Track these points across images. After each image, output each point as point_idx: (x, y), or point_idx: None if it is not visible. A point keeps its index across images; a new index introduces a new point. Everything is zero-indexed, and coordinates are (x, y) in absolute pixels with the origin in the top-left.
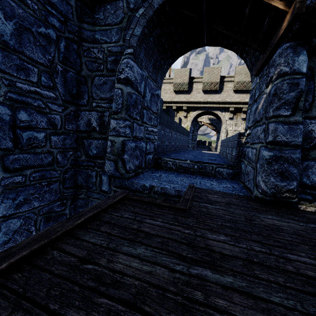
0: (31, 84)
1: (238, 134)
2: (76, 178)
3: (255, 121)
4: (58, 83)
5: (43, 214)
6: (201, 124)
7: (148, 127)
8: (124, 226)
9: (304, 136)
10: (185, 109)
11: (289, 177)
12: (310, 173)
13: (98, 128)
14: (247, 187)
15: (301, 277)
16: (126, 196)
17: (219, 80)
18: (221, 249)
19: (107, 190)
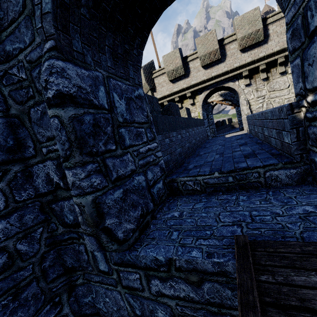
0: None
1: (287, 107)
2: (63, 260)
3: None
4: None
5: None
6: (213, 104)
7: (139, 148)
8: None
9: None
10: (190, 96)
11: None
12: None
13: (62, 183)
14: None
15: None
16: None
17: (218, 46)
18: None
19: (108, 270)
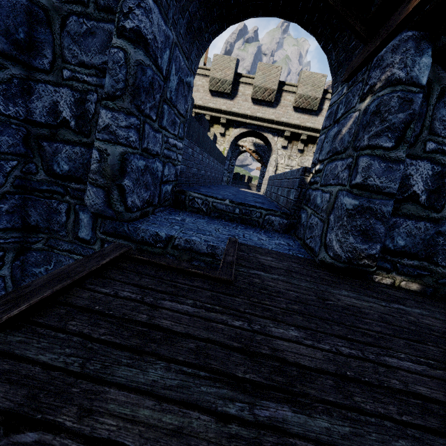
0: None
1: (303, 169)
2: (26, 214)
3: (332, 152)
4: None
5: None
6: (242, 150)
7: (169, 137)
8: (120, 316)
9: (400, 182)
10: (224, 123)
11: (373, 237)
12: (396, 234)
13: (75, 123)
14: (307, 247)
15: (415, 399)
16: (125, 254)
17: (277, 86)
18: (296, 357)
19: (89, 239)
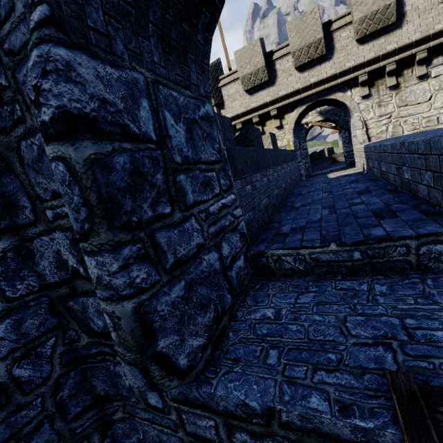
0: None
1: None
2: (91, 385)
3: None
4: None
5: None
6: (309, 127)
7: (208, 206)
8: None
9: None
10: (276, 115)
11: None
12: None
13: (83, 269)
14: None
15: None
16: None
17: (322, 33)
18: None
19: (162, 407)
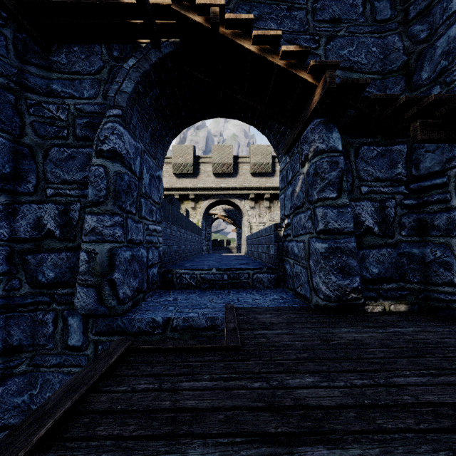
0: None
1: (274, 225)
2: (8, 334)
3: (294, 208)
4: None
5: None
6: (215, 218)
7: (149, 224)
8: (144, 410)
9: (353, 221)
10: (193, 198)
11: (350, 272)
12: (368, 264)
13: (60, 232)
14: (300, 295)
15: (427, 407)
16: (129, 348)
17: (232, 160)
18: (318, 400)
19: (81, 344)
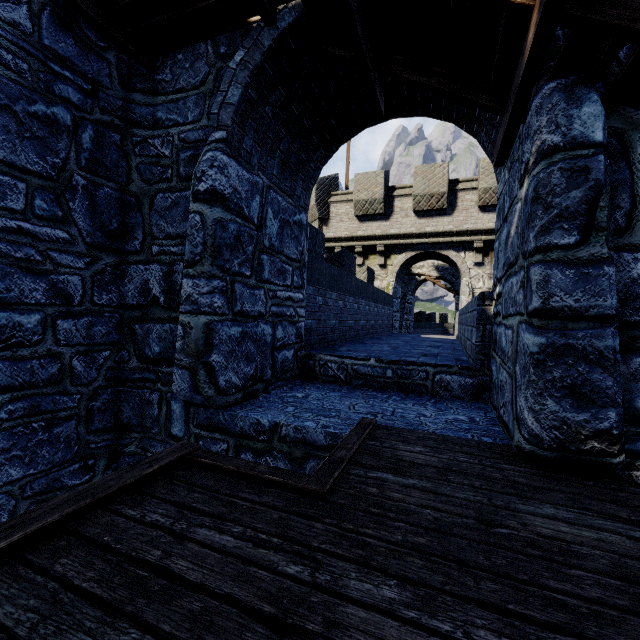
0: (9, 215)
1: (479, 296)
2: (119, 409)
3: (506, 265)
4: (75, 211)
5: (33, 494)
6: (421, 279)
7: (277, 290)
8: (127, 553)
9: (624, 293)
10: (382, 251)
11: (595, 397)
12: None
13: (164, 298)
14: (502, 422)
15: None
16: (187, 457)
17: (446, 188)
18: None
19: (183, 435)
